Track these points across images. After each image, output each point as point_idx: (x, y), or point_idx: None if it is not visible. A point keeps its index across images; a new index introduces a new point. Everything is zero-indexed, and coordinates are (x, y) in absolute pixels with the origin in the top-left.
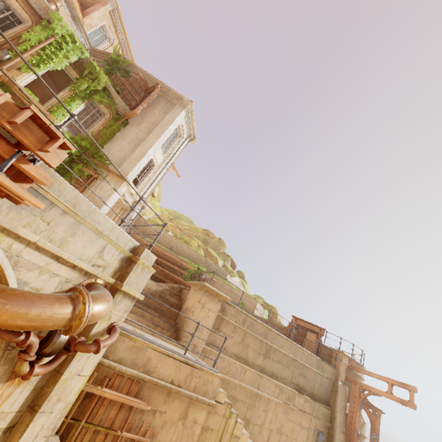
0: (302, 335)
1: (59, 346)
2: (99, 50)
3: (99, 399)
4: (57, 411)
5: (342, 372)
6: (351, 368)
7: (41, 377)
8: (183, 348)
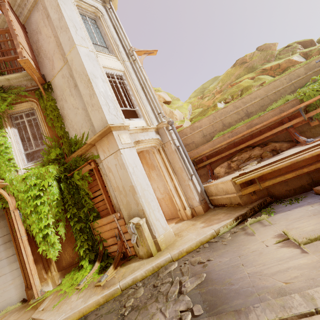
0: None
1: None
2: None
3: None
4: None
5: None
6: None
7: None
8: None
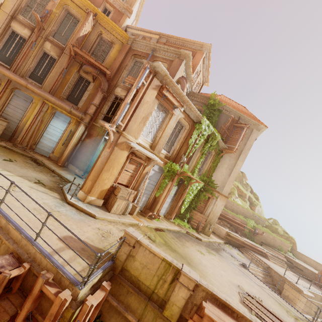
0: None
1: None
2: (197, 94)
3: None
4: None
5: None
6: None
7: None
8: None
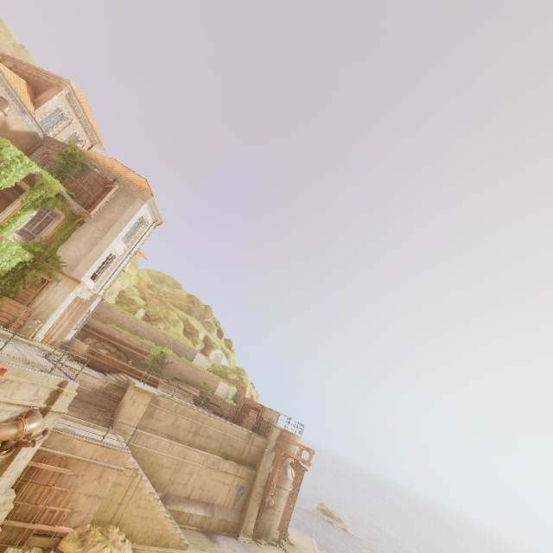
0: (248, 412)
1: (12, 445)
2: (54, 139)
3: (40, 470)
4: (12, 476)
5: (272, 441)
6: (282, 437)
7: (3, 460)
8: (114, 433)
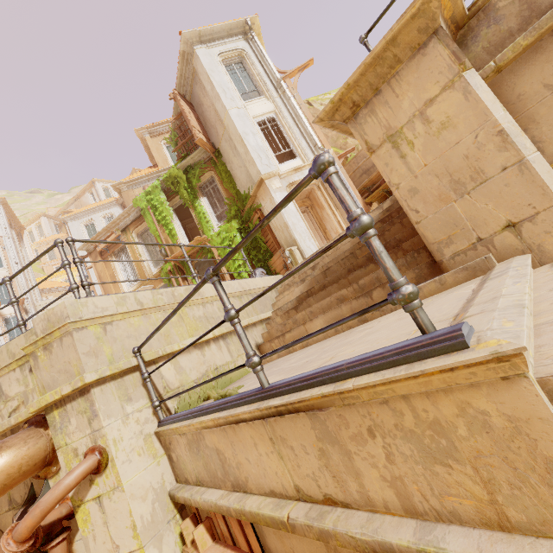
0: None
1: None
2: None
3: None
4: None
5: None
6: None
7: None
8: (471, 274)
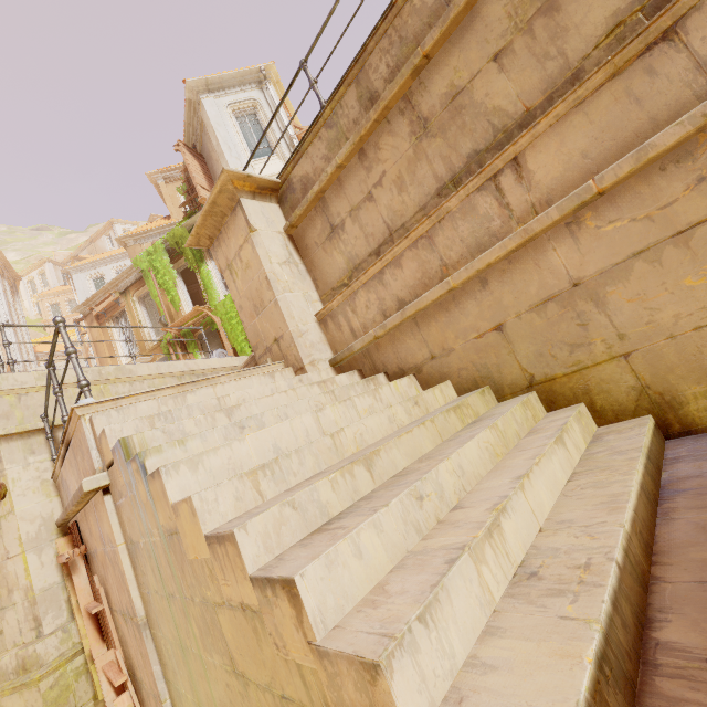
0: None
1: None
2: None
3: None
4: (22, 601)
5: None
6: None
7: None
8: None
